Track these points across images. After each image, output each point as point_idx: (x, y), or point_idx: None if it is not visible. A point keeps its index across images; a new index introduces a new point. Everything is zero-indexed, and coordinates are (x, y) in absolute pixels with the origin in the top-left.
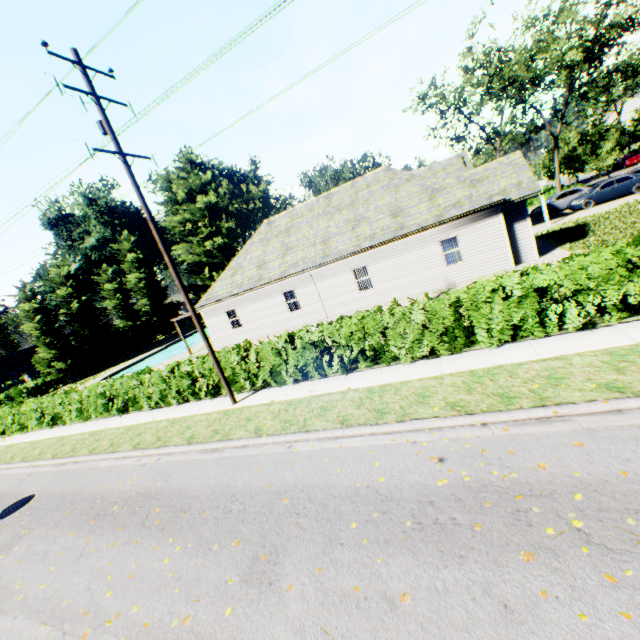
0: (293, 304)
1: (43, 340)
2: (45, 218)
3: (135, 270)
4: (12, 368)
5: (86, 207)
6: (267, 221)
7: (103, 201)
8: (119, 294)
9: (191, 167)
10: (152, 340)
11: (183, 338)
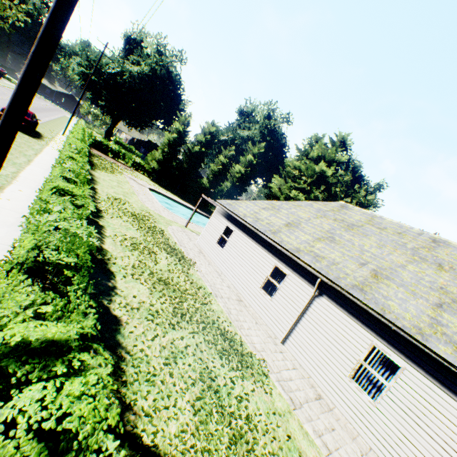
0: (272, 284)
1: (165, 147)
2: (242, 107)
3: (243, 165)
4: (149, 149)
5: (263, 117)
6: (343, 203)
7: (274, 121)
8: (221, 167)
9: (339, 145)
10: (208, 206)
11: (193, 212)
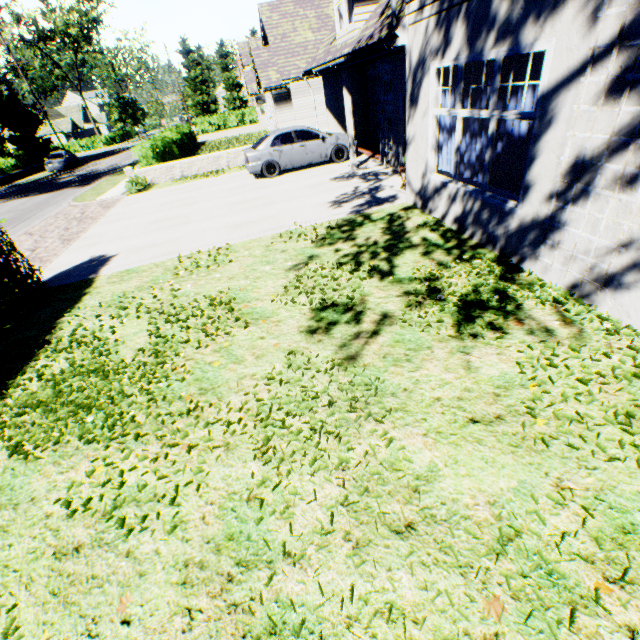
0: None
1: None
2: None
3: None
4: None
5: None
6: None
7: None
8: None
9: None
10: None
11: None
